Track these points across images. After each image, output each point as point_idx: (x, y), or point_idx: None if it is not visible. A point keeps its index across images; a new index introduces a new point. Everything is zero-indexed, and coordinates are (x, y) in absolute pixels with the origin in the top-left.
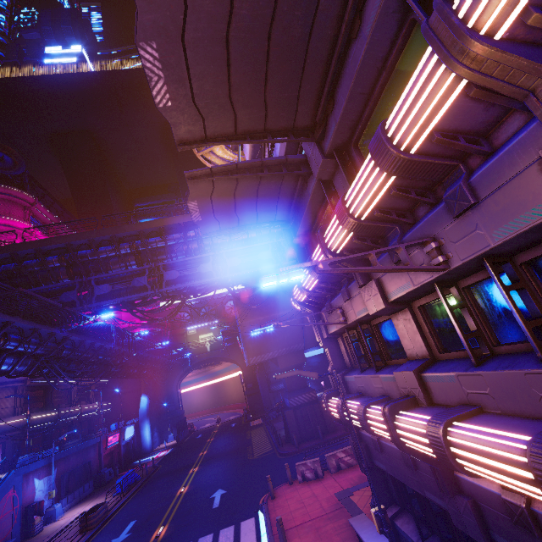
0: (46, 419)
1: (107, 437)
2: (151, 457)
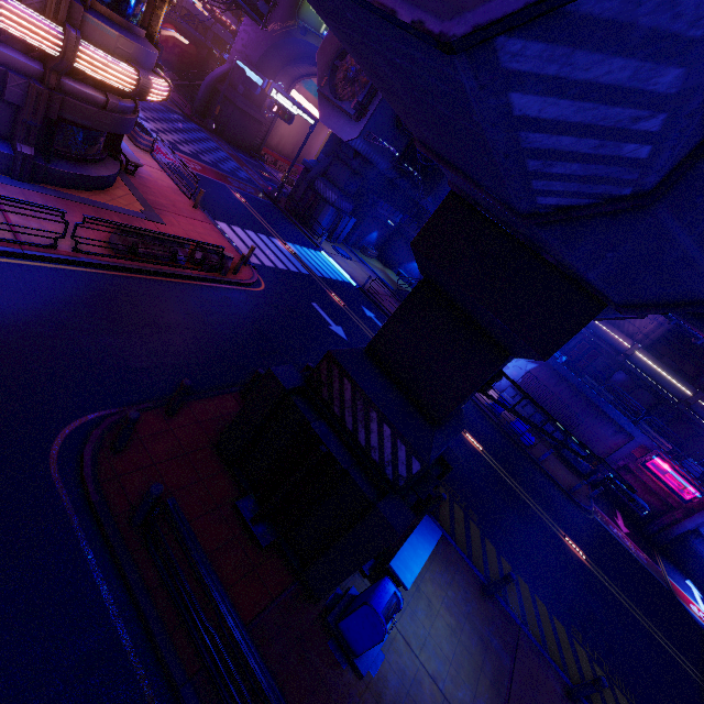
0: (661, 380)
1: (653, 451)
2: (696, 599)
